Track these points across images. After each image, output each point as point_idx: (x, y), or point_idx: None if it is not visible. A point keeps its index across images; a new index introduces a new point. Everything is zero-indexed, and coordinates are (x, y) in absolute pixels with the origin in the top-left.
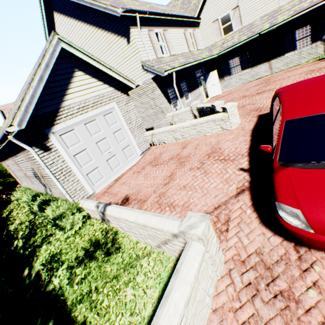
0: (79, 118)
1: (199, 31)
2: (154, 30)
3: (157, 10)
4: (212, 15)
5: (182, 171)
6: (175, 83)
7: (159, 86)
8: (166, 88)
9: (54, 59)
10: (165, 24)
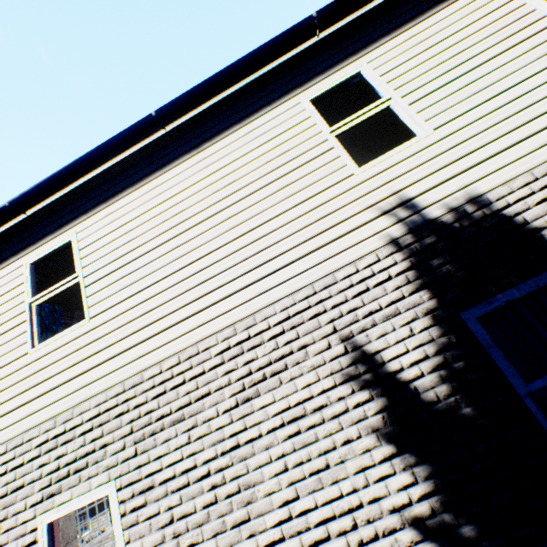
0: None
1: None
2: None
3: None
4: None
5: None
6: None
7: None
8: None
9: None
10: None
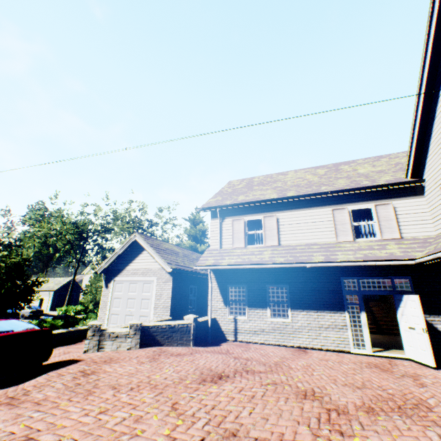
0: (129, 278)
1: (422, 200)
2: (243, 218)
3: (287, 191)
4: (439, 174)
5: (71, 348)
6: (258, 282)
7: (218, 278)
8: (232, 283)
9: (129, 244)
10: (278, 208)
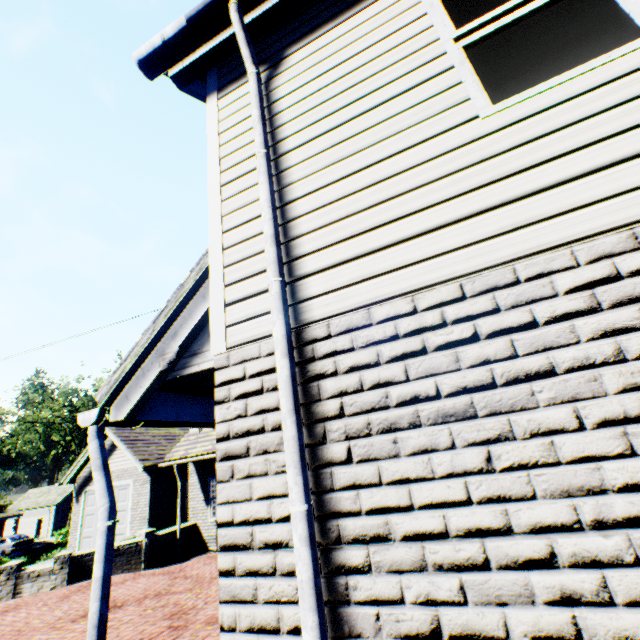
0: None
1: None
2: None
3: None
4: None
5: None
6: None
7: (199, 470)
8: (214, 475)
9: None
10: None
